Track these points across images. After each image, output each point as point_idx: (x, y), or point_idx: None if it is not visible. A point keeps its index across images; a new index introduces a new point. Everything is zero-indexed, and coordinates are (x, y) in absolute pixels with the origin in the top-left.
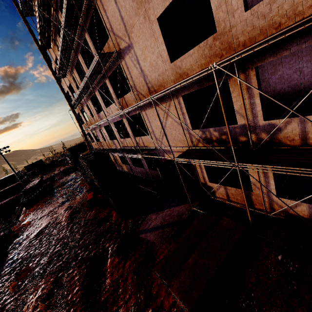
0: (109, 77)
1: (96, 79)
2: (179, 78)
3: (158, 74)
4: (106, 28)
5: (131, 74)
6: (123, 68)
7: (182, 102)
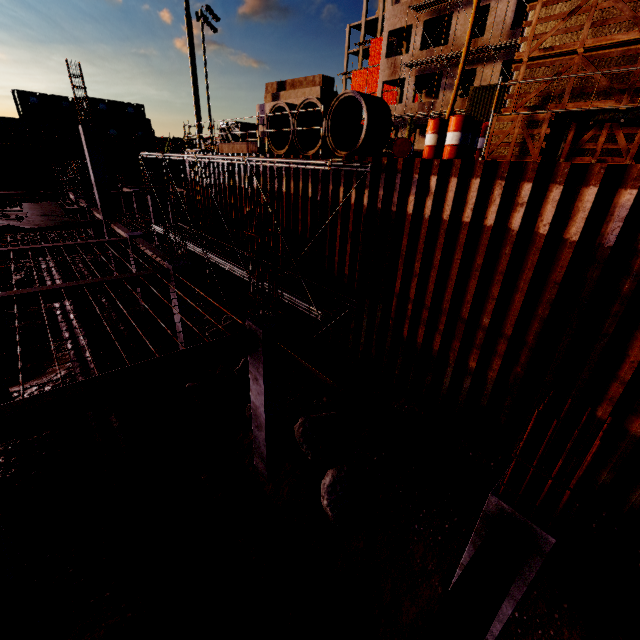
0: None
1: None
2: None
3: None
4: None
5: None
6: None
7: None
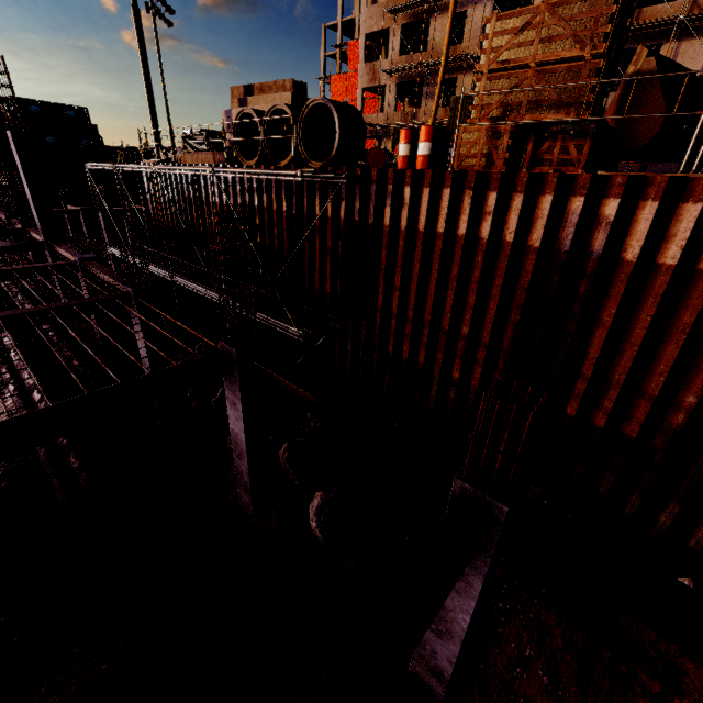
0: None
1: None
2: None
3: None
4: None
5: None
6: None
7: None
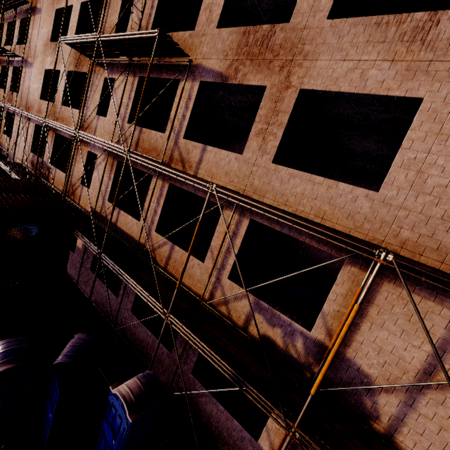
0: (15, 67)
1: (4, 57)
2: (39, 112)
3: (34, 98)
4: (26, 37)
5: (24, 82)
6: (20, 73)
7: (34, 128)
